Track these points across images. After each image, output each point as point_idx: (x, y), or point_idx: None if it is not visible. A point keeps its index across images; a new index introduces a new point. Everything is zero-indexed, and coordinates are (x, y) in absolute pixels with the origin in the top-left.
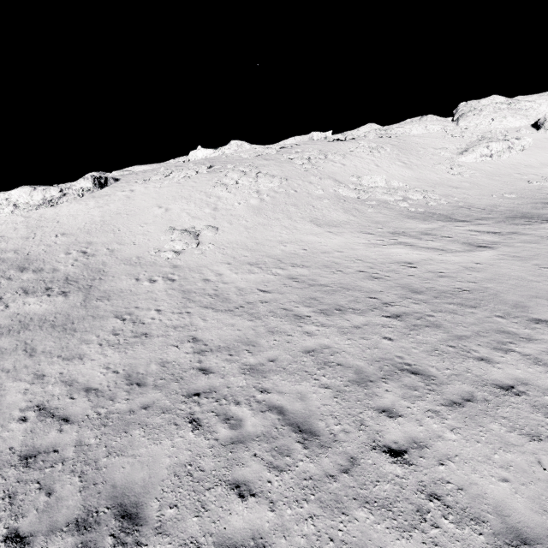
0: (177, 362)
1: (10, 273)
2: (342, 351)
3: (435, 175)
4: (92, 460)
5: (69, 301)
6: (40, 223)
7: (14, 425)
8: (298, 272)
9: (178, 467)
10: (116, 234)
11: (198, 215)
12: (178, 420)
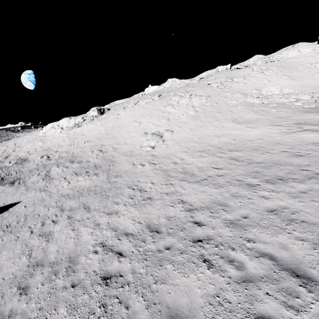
0: (177, 217)
1: (66, 164)
2: (300, 211)
3: (315, 82)
4: (146, 285)
5: (100, 179)
6: (75, 136)
7: (92, 256)
8: (235, 155)
9: (209, 297)
10: (115, 139)
11: (159, 124)
12: (194, 260)
